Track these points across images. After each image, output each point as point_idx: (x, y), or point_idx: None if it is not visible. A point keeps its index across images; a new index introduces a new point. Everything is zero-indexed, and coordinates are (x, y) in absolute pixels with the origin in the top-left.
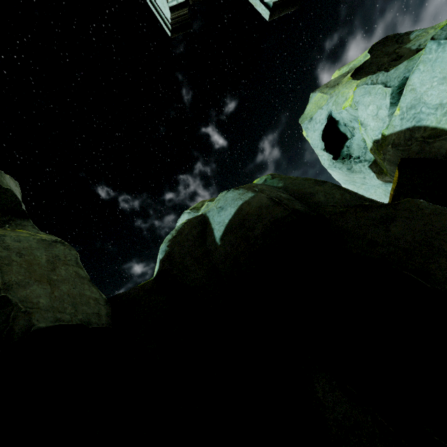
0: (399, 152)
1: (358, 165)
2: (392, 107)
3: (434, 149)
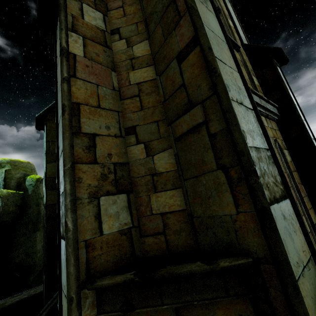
0: None
1: None
2: None
3: None
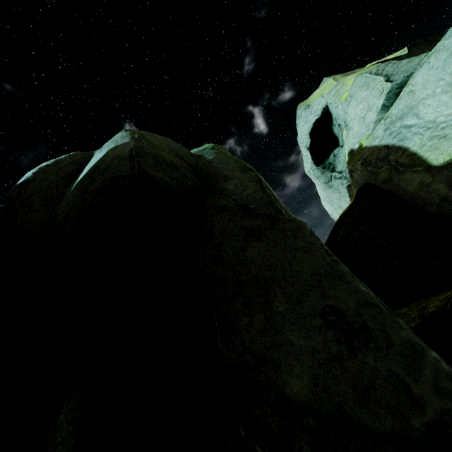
0: (367, 173)
1: (337, 182)
2: (383, 111)
3: (402, 182)
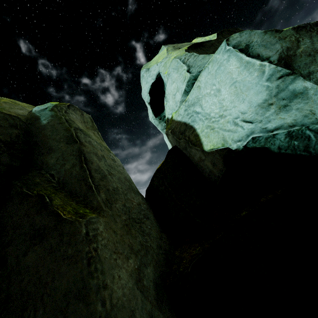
0: (174, 140)
1: None
2: (185, 95)
3: (192, 152)
